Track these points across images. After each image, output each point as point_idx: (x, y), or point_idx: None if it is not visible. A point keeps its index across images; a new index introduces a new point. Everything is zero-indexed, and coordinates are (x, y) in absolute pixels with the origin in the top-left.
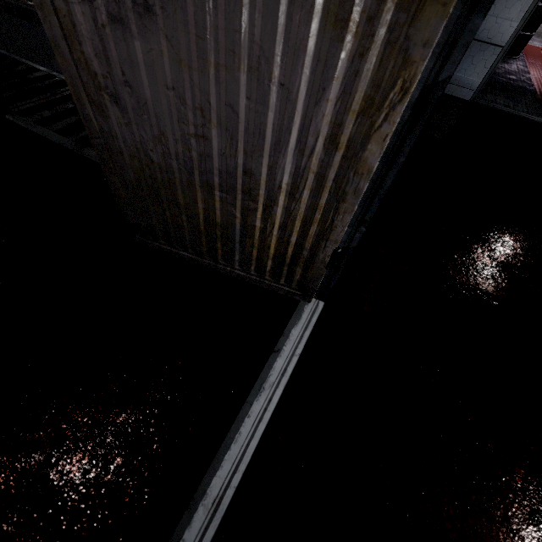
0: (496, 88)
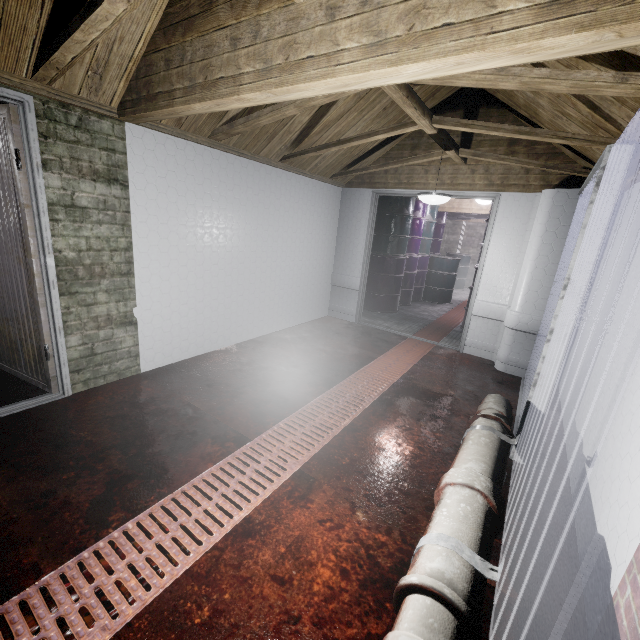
0: (395, 318)
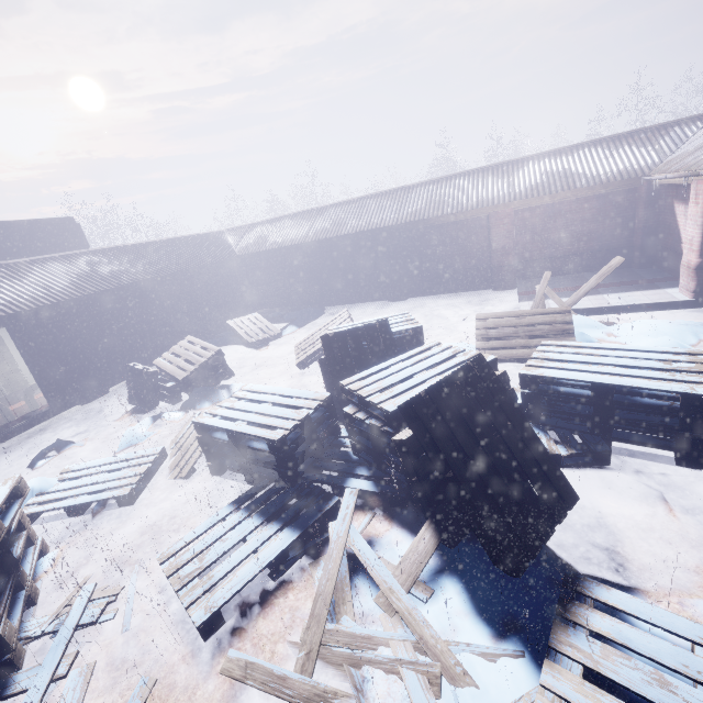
0: None
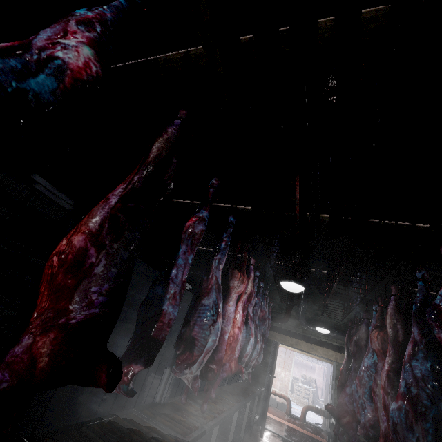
0: None
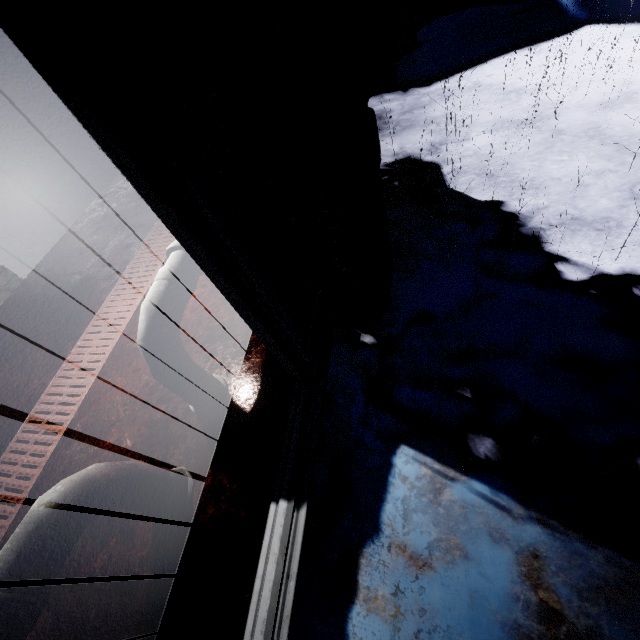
0: None
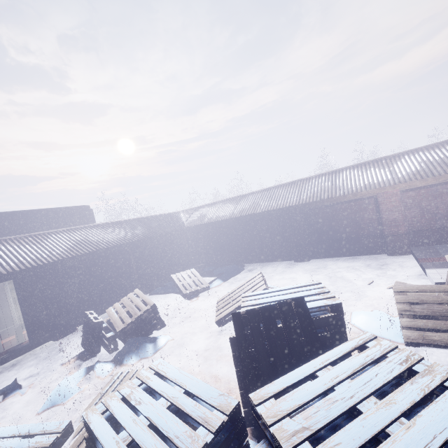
0: None
